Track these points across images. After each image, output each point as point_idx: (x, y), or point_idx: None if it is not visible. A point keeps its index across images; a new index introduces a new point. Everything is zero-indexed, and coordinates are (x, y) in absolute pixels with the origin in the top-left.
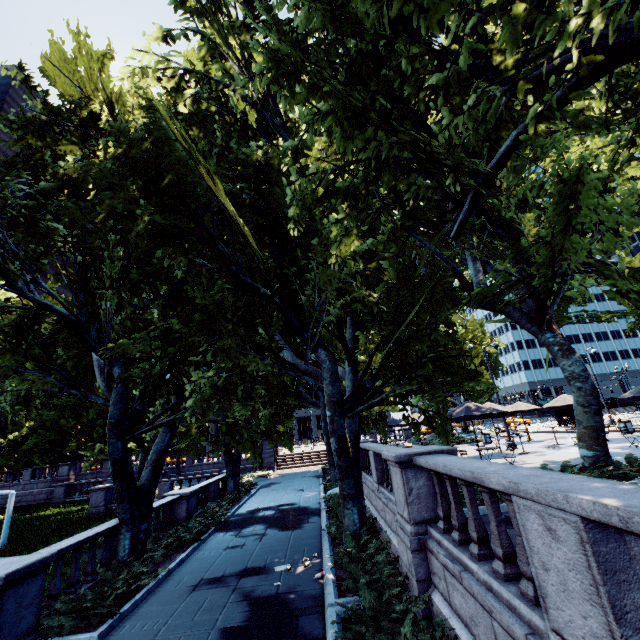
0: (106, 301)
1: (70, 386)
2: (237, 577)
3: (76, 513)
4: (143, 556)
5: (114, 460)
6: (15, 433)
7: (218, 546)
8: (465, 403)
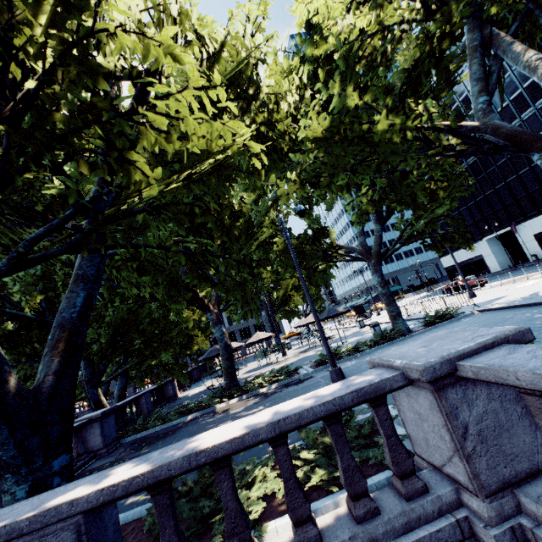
0: None
1: None
2: None
3: None
4: None
5: None
6: None
7: None
8: (212, 347)
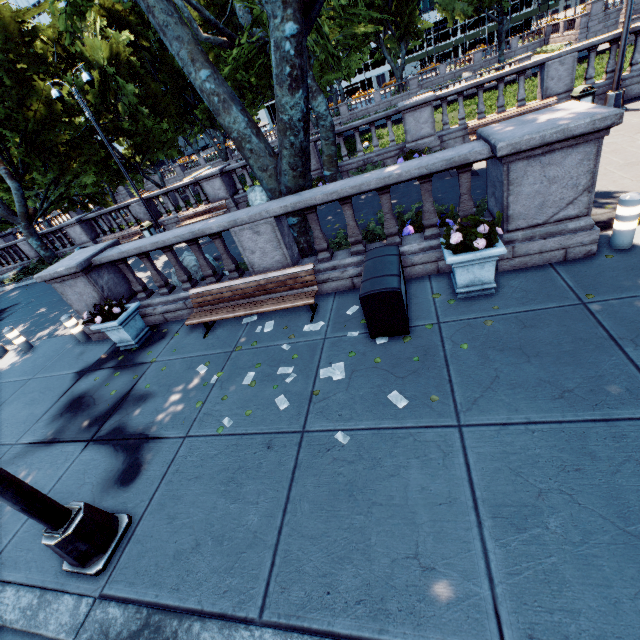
0: None
1: None
2: None
3: None
4: None
5: None
6: None
7: None
8: None
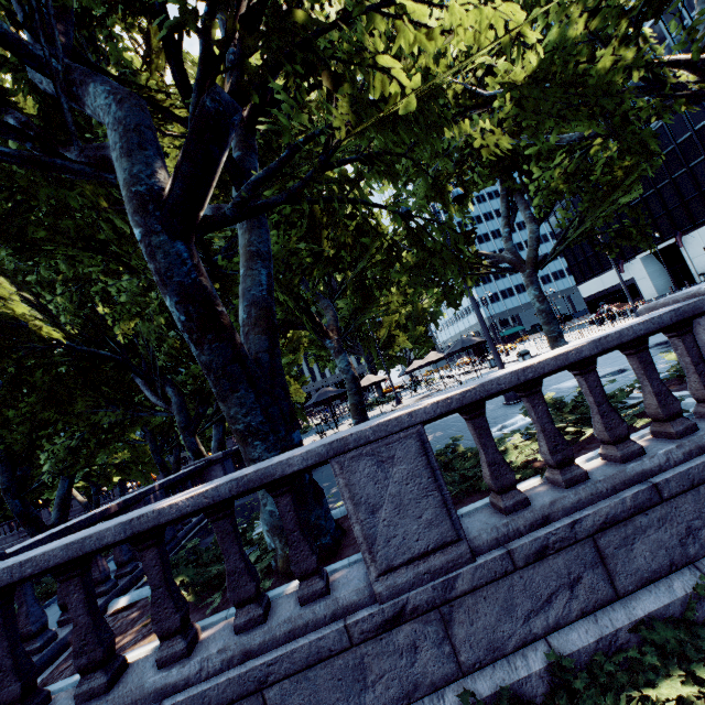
0: None
1: None
2: None
3: None
4: None
5: (17, 514)
6: None
7: None
8: (320, 390)
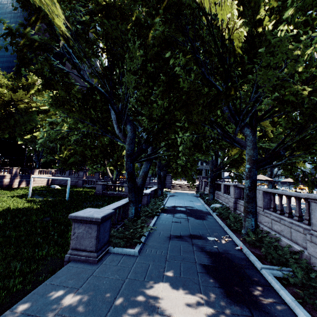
0: (125, 86)
1: (106, 132)
2: (189, 238)
3: (89, 192)
4: (139, 218)
5: (128, 172)
6: (61, 155)
7: (167, 220)
8: None
